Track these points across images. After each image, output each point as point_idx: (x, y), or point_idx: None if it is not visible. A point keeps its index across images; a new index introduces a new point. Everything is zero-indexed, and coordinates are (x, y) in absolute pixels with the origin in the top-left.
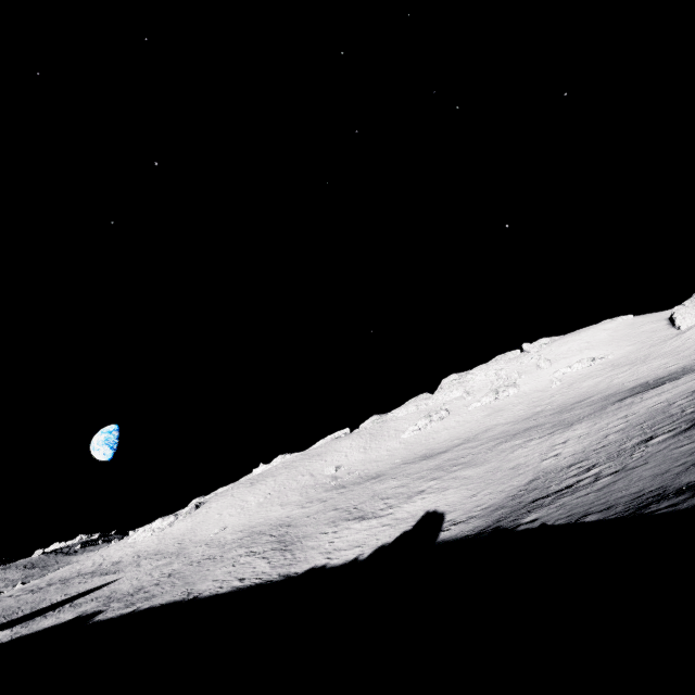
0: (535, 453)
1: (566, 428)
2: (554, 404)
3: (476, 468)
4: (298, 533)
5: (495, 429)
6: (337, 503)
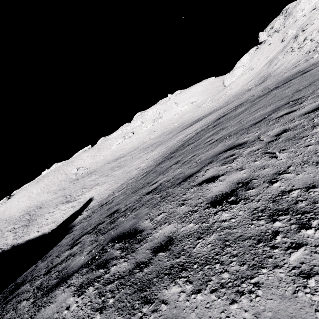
0: (138, 164)
1: (156, 148)
2: (171, 127)
3: (121, 170)
4: (39, 214)
5: (147, 142)
6: (67, 191)
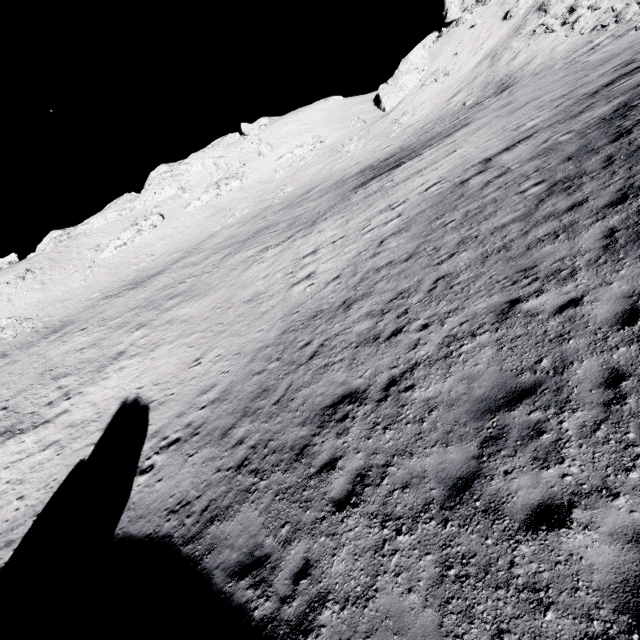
0: (278, 272)
1: (308, 229)
2: (281, 197)
3: (199, 301)
4: None
5: (221, 234)
6: None
